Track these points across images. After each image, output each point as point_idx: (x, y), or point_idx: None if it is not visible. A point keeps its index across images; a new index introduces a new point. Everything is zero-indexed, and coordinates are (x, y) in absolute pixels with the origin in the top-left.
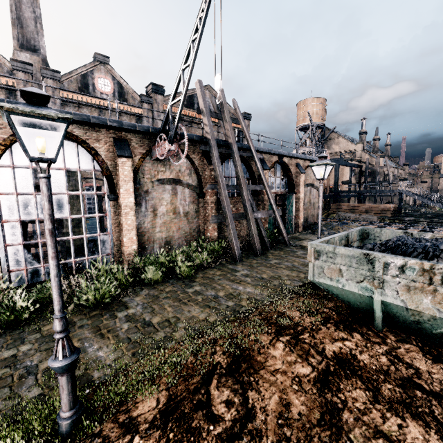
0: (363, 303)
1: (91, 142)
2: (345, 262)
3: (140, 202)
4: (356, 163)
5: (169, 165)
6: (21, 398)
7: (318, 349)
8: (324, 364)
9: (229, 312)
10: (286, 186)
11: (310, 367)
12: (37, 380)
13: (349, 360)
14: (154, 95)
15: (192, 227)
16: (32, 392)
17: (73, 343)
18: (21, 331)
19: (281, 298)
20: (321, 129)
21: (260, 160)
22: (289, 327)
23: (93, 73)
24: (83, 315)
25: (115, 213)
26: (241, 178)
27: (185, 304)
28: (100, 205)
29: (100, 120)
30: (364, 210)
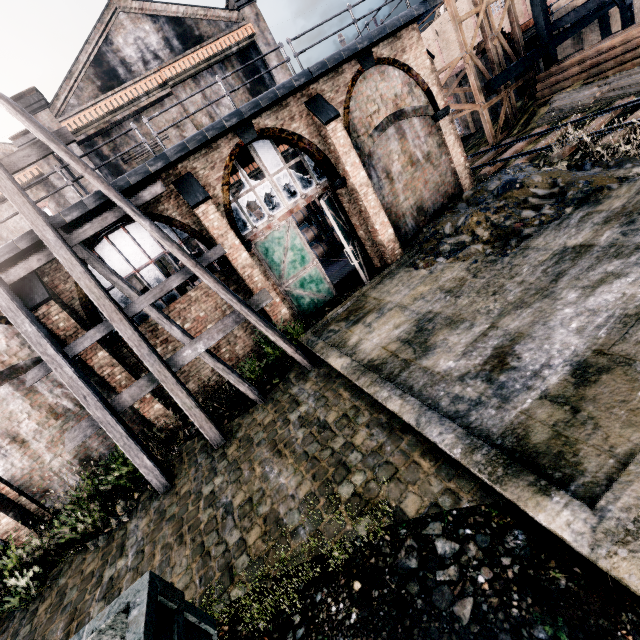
0: None
1: None
2: None
3: None
4: None
5: None
6: None
7: None
8: None
9: None
10: (319, 173)
11: None
12: None
13: None
14: None
15: None
16: None
17: None
18: None
19: None
20: None
21: (178, 186)
22: None
23: None
24: None
25: None
26: (99, 304)
27: None
28: None
29: None
30: (632, 49)
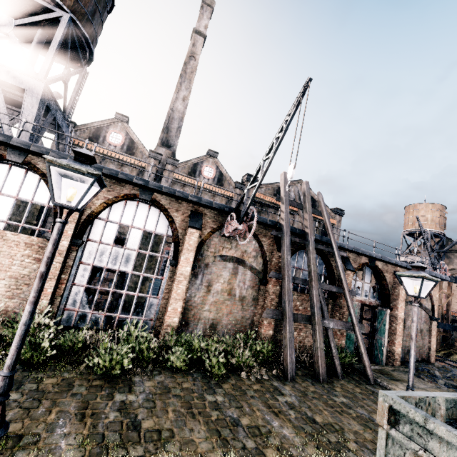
0: None
1: (171, 211)
2: None
3: (197, 273)
4: None
5: (236, 244)
6: None
7: None
8: None
9: None
10: (378, 297)
11: None
12: None
13: None
14: (247, 183)
15: (246, 315)
16: None
17: (3, 416)
18: (28, 374)
19: None
20: (439, 238)
21: (343, 257)
22: None
23: (202, 163)
24: (86, 380)
25: (170, 278)
26: (313, 273)
27: (193, 416)
28: None
29: (183, 194)
30: None
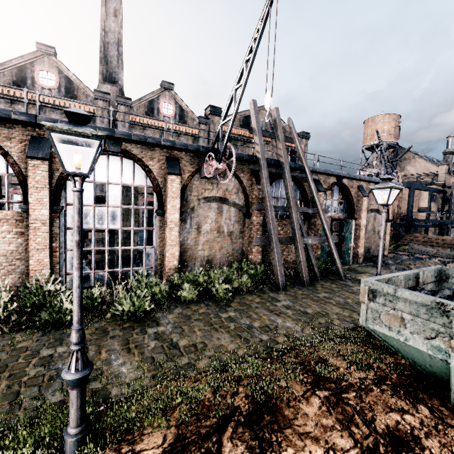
0: (435, 367)
1: (146, 160)
2: (409, 310)
3: (185, 218)
4: (438, 188)
5: (216, 184)
6: (45, 400)
7: (366, 418)
8: (371, 440)
9: (261, 347)
10: (345, 210)
11: (351, 440)
12: (63, 385)
13: (408, 442)
14: (211, 116)
15: (235, 247)
16: (55, 396)
17: (87, 357)
18: (62, 332)
19: (325, 341)
20: (393, 148)
21: (315, 181)
22: (330, 379)
23: (158, 99)
24: (117, 325)
25: (161, 228)
26: (291, 199)
27: (216, 330)
28: (151, 219)
29: (155, 140)
30: (447, 244)
